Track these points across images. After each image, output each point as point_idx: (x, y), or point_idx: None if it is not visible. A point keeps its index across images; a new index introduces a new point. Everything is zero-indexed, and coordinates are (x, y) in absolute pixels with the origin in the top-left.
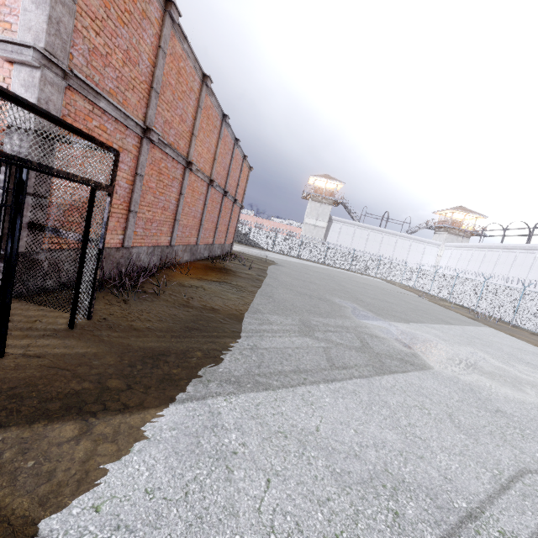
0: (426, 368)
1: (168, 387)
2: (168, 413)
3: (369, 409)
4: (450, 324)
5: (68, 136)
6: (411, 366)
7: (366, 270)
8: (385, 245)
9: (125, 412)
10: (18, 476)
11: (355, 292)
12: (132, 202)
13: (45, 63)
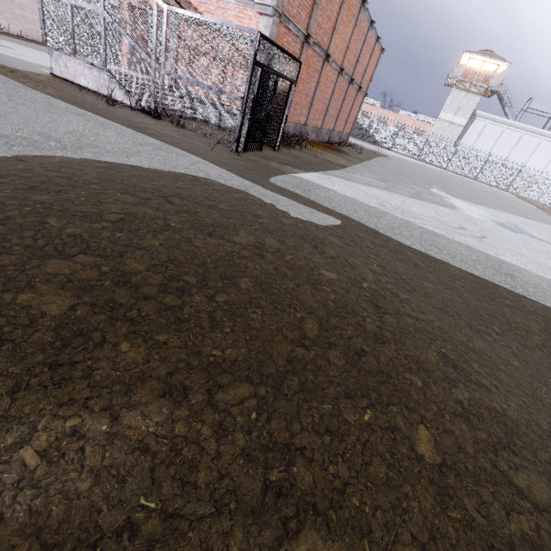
0: (450, 209)
1: (313, 170)
2: (314, 173)
3: (393, 197)
4: (530, 219)
5: (289, 59)
6: (440, 205)
7: (497, 181)
8: (539, 153)
9: (302, 170)
10: (283, 169)
11: (451, 186)
12: None
13: (275, 13)
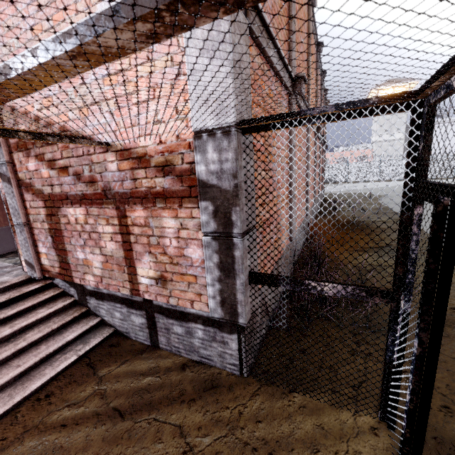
0: None
1: None
2: None
3: None
4: None
5: None
6: None
7: None
8: None
9: None
10: None
11: None
12: (292, 184)
13: None
